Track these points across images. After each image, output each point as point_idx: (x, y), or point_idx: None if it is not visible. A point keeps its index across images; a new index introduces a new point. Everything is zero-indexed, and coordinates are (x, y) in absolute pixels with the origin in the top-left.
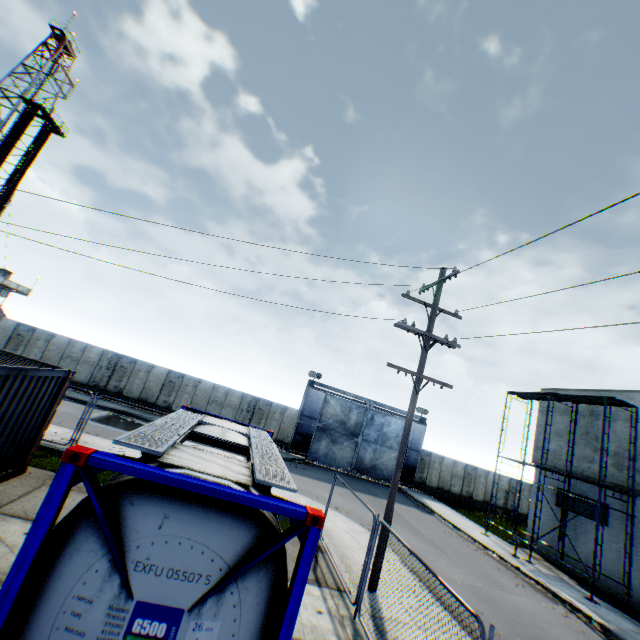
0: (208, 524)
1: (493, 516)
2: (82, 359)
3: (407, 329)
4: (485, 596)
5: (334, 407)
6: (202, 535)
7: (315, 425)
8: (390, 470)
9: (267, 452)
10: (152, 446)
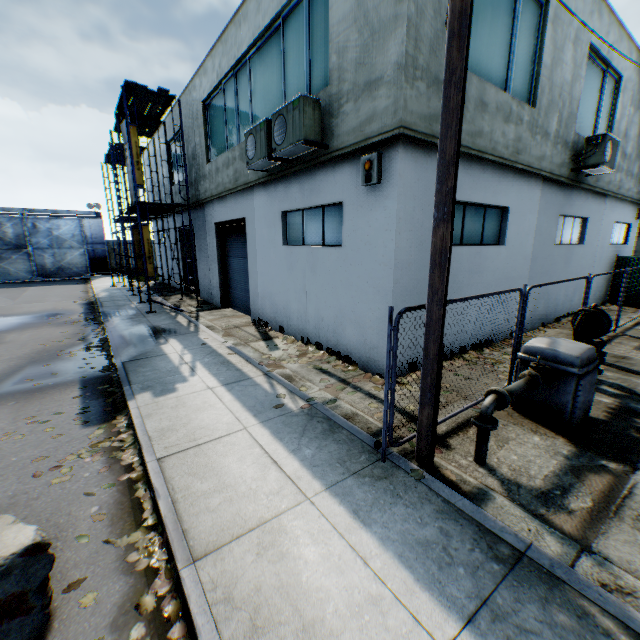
0: None
1: None
2: None
3: None
4: None
5: None
6: None
7: None
8: (81, 267)
9: None
10: None
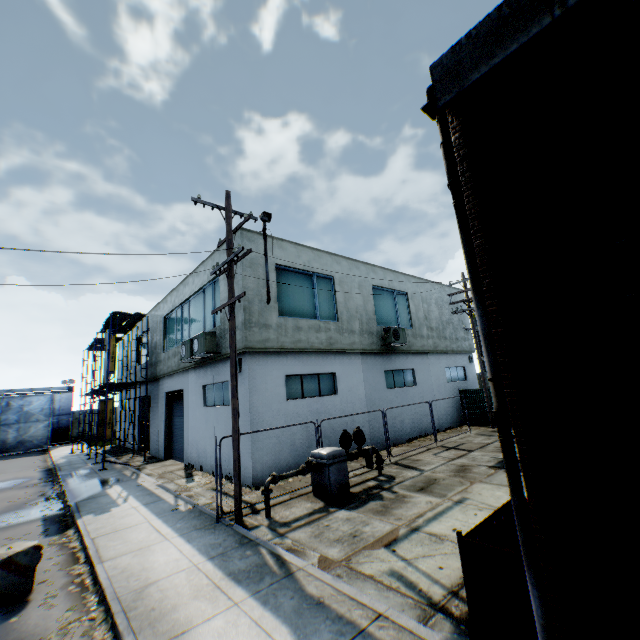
0: None
1: None
2: None
3: None
4: None
5: None
6: None
7: None
8: (42, 438)
9: None
10: None
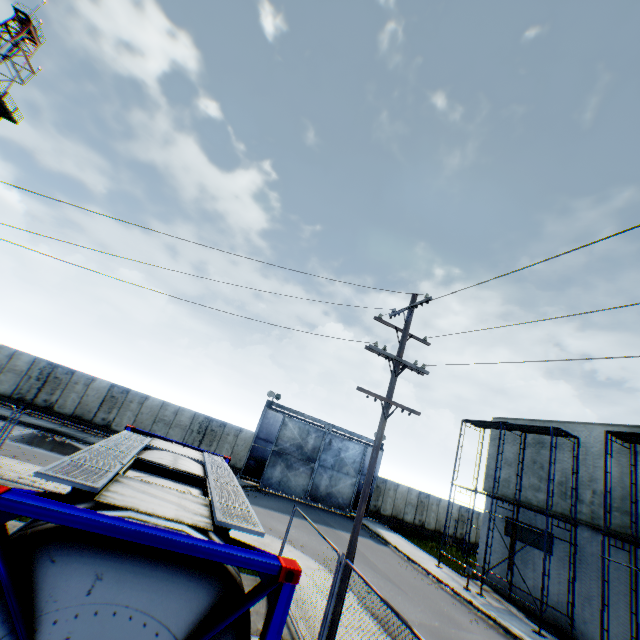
0: (155, 585)
1: (444, 545)
2: (7, 367)
3: (378, 353)
4: (443, 637)
5: (292, 430)
6: (146, 600)
7: (271, 449)
8: (345, 498)
9: (226, 483)
10: (88, 479)
